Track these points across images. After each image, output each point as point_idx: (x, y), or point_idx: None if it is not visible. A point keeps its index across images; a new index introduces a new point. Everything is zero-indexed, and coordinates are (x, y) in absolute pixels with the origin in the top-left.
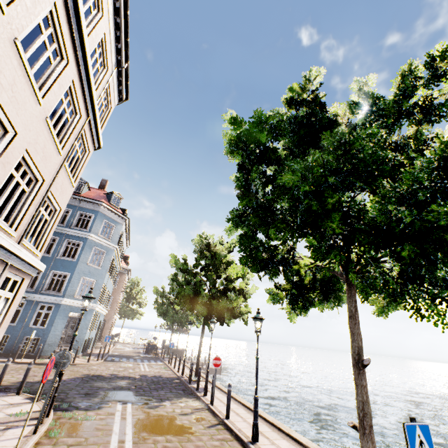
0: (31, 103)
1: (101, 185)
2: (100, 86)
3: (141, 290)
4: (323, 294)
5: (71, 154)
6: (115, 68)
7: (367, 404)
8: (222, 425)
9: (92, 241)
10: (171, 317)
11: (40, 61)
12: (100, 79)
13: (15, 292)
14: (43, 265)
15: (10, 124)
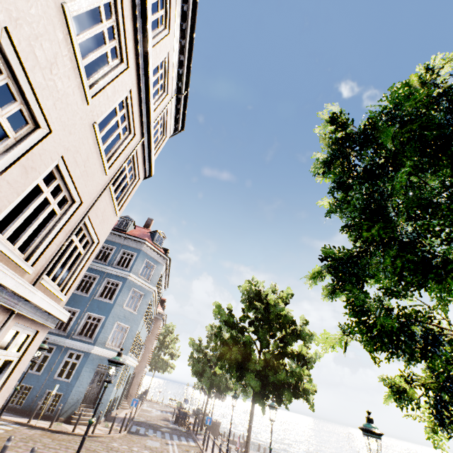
0: (76, 97)
1: (146, 224)
2: (158, 108)
3: (174, 338)
4: None
5: (119, 178)
6: (174, 94)
7: None
8: None
9: (131, 281)
10: (208, 379)
11: (95, 53)
12: (159, 101)
13: (23, 350)
14: (66, 313)
15: (44, 116)
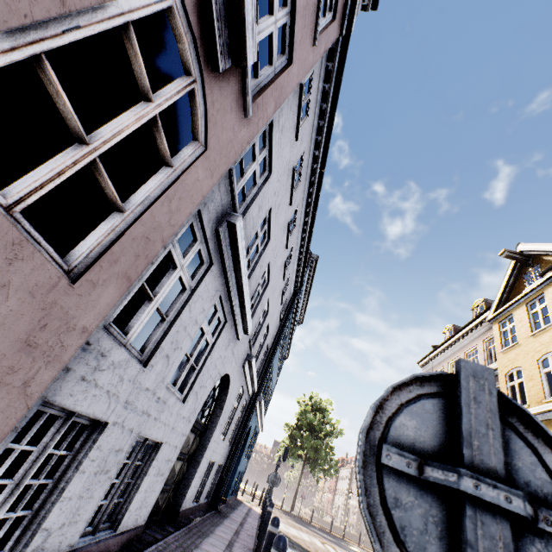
0: None
1: None
2: None
3: None
4: None
5: None
6: None
7: None
8: None
9: None
10: None
11: None
12: None
13: None
14: None
15: None
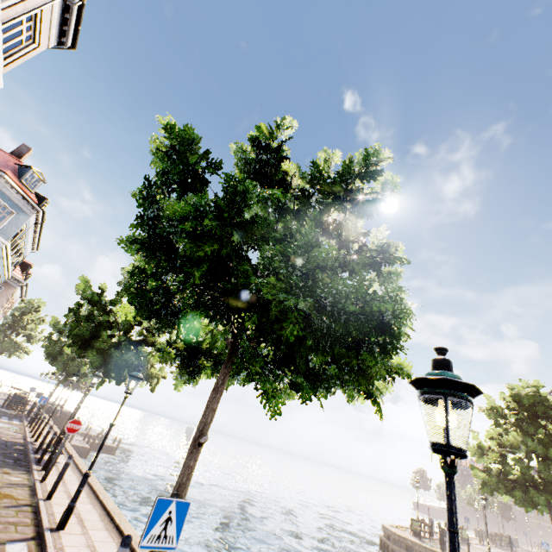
0: None
1: (17, 151)
2: (19, 6)
3: (39, 318)
4: (216, 363)
5: None
6: None
7: (183, 486)
8: (33, 507)
9: None
10: (63, 363)
11: None
12: None
13: None
14: None
15: None
